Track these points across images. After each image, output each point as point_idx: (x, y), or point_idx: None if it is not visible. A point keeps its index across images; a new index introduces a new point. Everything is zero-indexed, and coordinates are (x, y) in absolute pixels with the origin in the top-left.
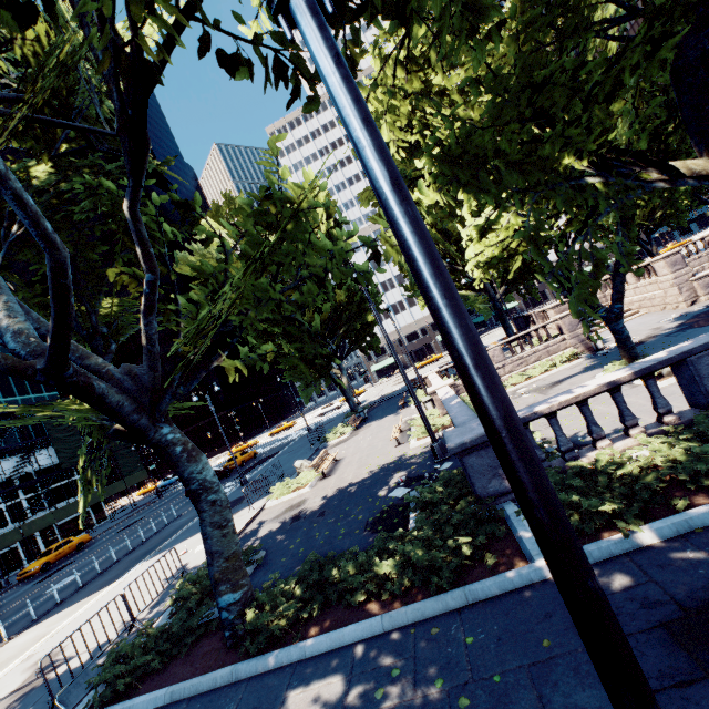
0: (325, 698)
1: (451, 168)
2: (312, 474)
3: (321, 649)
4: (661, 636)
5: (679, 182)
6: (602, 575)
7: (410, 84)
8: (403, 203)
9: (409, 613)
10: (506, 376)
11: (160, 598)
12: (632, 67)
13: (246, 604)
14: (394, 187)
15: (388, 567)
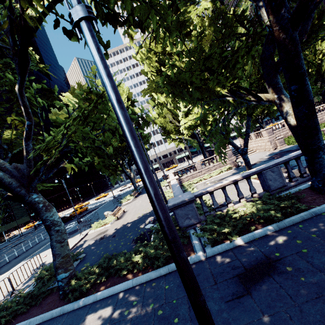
0: (102, 317)
1: (172, 87)
2: (112, 218)
3: (104, 296)
4: (236, 280)
5: (261, 102)
6: (220, 257)
7: (158, 49)
8: (121, 109)
9: (144, 277)
10: (202, 175)
11: (29, 279)
12: (241, 56)
13: (71, 278)
14: (118, 103)
15: (138, 258)
